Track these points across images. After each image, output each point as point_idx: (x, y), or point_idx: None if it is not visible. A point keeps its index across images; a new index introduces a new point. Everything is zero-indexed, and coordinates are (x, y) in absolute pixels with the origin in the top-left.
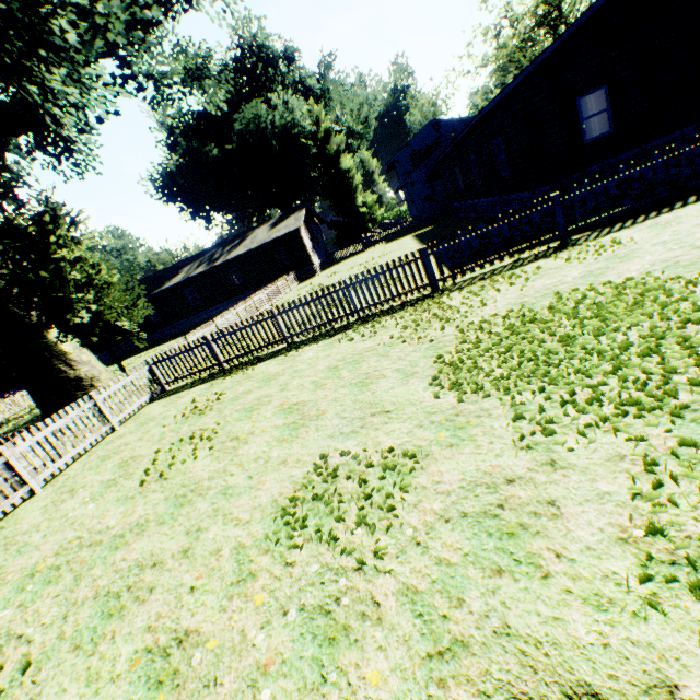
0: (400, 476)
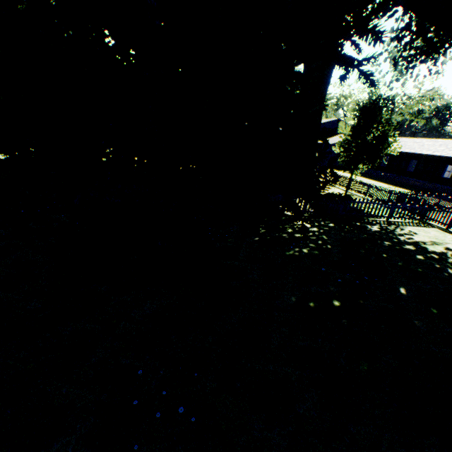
0: None
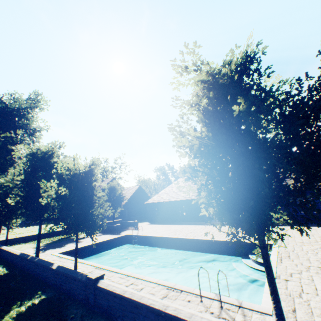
0: (26, 229)
